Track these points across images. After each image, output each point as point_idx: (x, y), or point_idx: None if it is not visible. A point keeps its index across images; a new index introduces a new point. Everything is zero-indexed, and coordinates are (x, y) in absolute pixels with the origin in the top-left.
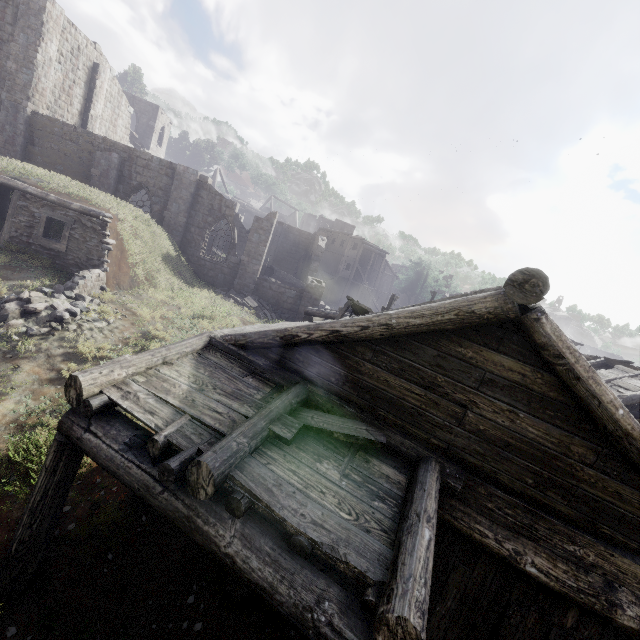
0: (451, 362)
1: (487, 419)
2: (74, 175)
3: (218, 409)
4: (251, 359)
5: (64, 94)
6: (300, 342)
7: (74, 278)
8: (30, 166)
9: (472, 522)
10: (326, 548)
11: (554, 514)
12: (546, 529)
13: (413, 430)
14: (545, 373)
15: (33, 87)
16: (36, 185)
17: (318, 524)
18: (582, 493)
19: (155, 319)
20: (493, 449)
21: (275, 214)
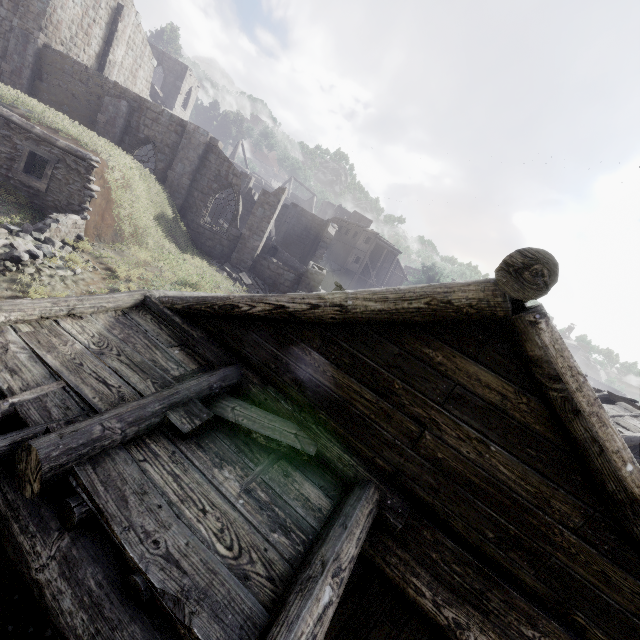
0: (414, 365)
1: (448, 446)
2: (80, 118)
3: (108, 380)
4: (185, 328)
5: (82, 32)
6: (240, 315)
7: (46, 220)
8: (23, 95)
9: (408, 573)
10: (168, 599)
11: (515, 583)
12: (501, 601)
13: (356, 444)
14: (533, 398)
15: (47, 17)
16: (23, 115)
17: (172, 559)
18: (556, 564)
19: (131, 278)
20: (450, 485)
21: (284, 190)
